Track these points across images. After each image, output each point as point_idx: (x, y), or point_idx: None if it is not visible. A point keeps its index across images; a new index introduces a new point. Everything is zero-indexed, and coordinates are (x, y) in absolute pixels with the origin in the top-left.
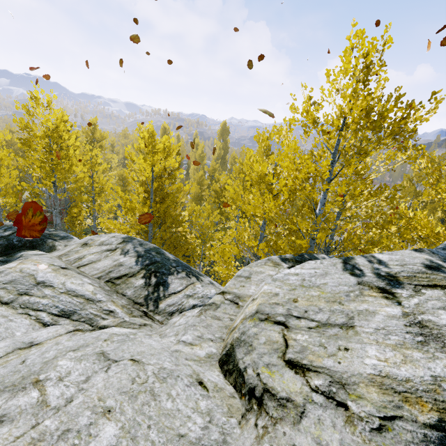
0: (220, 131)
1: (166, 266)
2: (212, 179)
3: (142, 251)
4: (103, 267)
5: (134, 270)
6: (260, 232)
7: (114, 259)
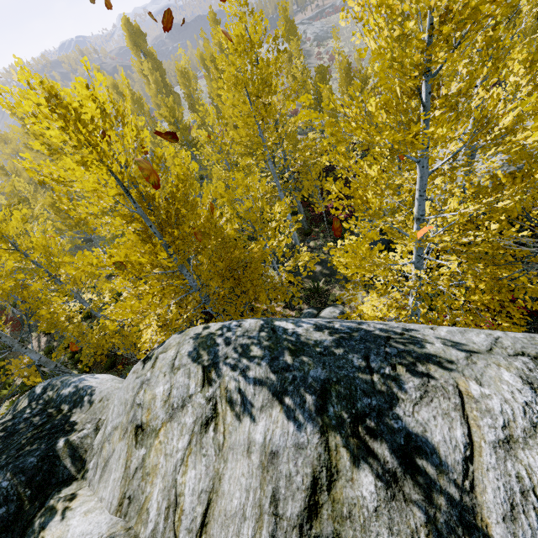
0: (130, 40)
1: (357, 382)
2: (178, 127)
3: (268, 375)
4: (247, 498)
5: (315, 451)
6: (421, 170)
7: (242, 446)
